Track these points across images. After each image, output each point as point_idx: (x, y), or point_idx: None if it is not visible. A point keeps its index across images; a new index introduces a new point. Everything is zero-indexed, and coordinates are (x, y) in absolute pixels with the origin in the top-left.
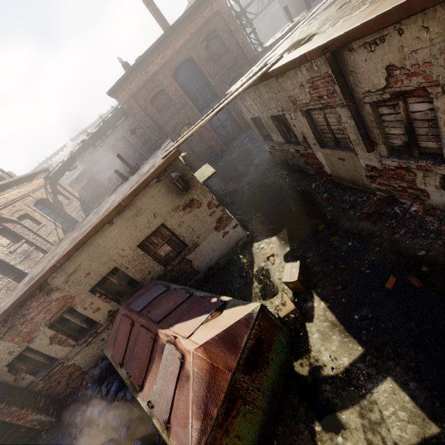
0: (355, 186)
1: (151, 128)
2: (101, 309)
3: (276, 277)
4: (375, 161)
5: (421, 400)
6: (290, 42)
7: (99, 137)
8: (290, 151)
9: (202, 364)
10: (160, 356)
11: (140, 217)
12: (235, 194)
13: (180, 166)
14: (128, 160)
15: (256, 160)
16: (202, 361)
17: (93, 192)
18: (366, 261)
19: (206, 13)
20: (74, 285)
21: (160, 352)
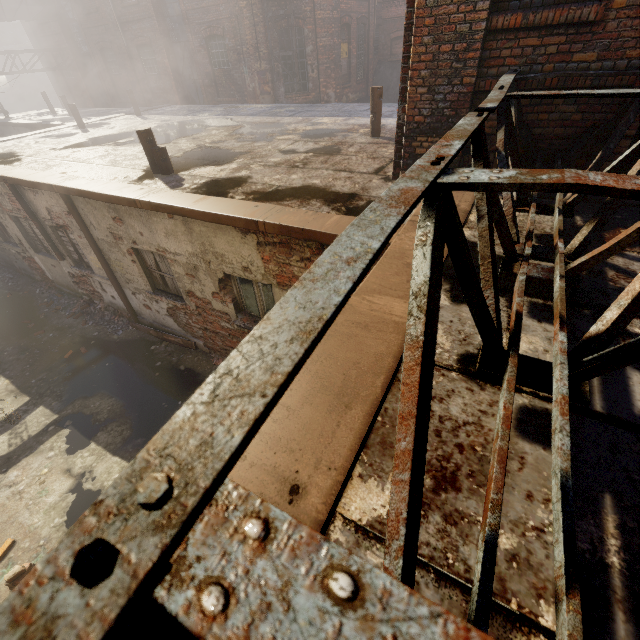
0: (71, 292)
1: None
2: None
3: None
4: (71, 269)
5: (57, 408)
6: (12, 148)
7: None
8: (13, 251)
9: None
10: None
11: None
12: None
13: None
14: None
15: None
16: None
17: None
18: (58, 345)
19: None
20: None
21: None
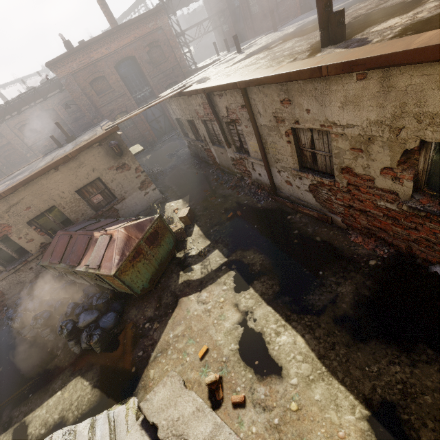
0: (229, 171)
1: (88, 108)
2: (35, 240)
3: (177, 220)
4: (233, 155)
5: (225, 253)
6: (202, 76)
7: (26, 102)
8: (199, 146)
9: (123, 235)
10: (94, 245)
11: (82, 169)
12: (159, 174)
13: (118, 138)
14: (54, 133)
15: (180, 152)
16: (123, 233)
17: (5, 159)
18: (223, 207)
19: (151, 25)
20: (13, 215)
21: (94, 243)
